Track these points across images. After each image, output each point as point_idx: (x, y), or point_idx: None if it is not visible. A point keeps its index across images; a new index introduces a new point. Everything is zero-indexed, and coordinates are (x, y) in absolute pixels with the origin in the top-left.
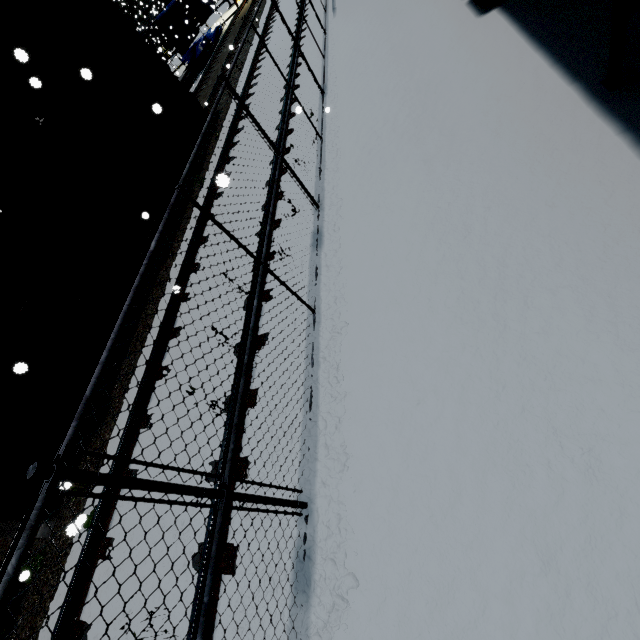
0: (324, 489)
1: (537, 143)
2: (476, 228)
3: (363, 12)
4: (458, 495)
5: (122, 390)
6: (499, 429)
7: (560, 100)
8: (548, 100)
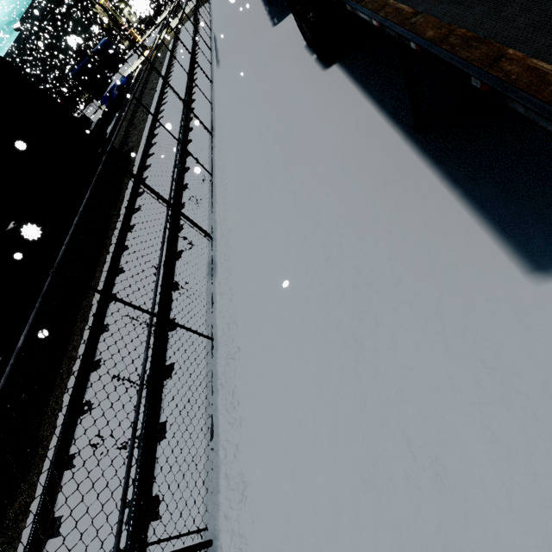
0: (226, 523)
1: (374, 176)
2: (334, 253)
3: (240, 65)
4: (337, 516)
5: (50, 427)
6: (365, 445)
7: (386, 140)
8: (378, 140)
